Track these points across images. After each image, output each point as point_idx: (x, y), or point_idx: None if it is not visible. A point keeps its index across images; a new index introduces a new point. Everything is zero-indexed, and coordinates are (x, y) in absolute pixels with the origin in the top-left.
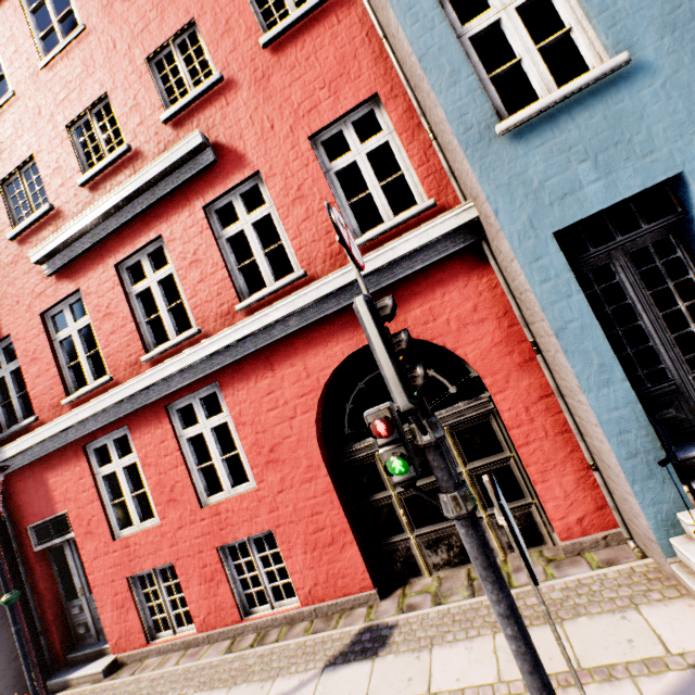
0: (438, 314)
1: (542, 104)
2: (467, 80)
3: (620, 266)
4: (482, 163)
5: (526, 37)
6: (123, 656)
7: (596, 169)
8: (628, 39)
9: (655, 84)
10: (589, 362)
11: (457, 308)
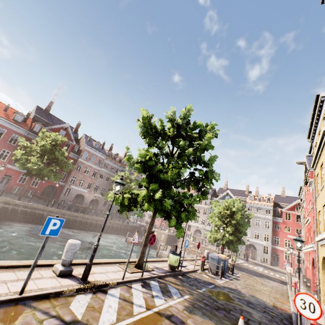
0: None
1: None
2: None
3: None
4: None
5: None
6: (280, 268)
7: None
8: None
9: None
10: None
11: None
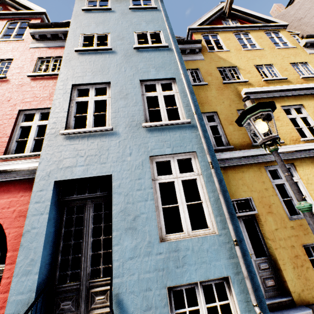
0: (12, 205)
1: (79, 130)
2: (64, 112)
3: (87, 208)
4: (49, 142)
5: (92, 109)
6: None
7: (85, 161)
8: (117, 123)
9: (117, 140)
10: (28, 255)
11: (23, 205)
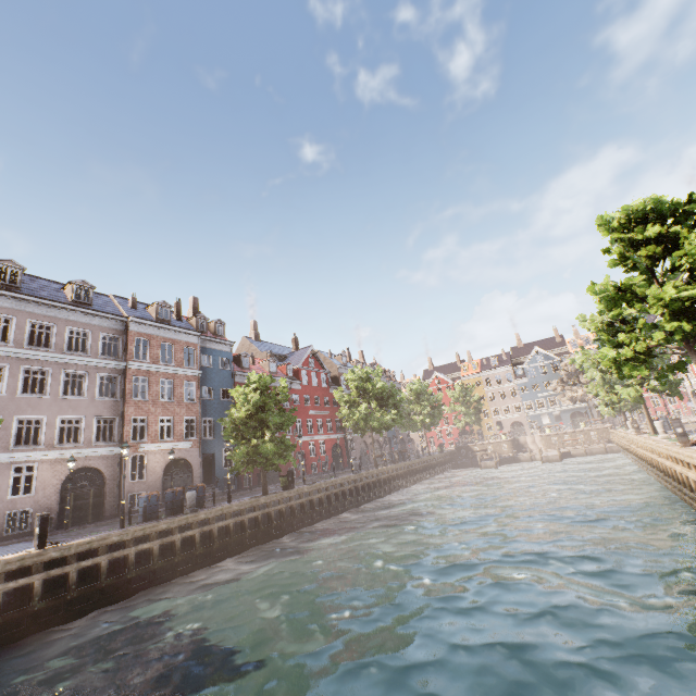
0: None
1: None
2: None
3: None
4: None
5: None
6: None
7: None
8: None
9: None
10: None
11: None
